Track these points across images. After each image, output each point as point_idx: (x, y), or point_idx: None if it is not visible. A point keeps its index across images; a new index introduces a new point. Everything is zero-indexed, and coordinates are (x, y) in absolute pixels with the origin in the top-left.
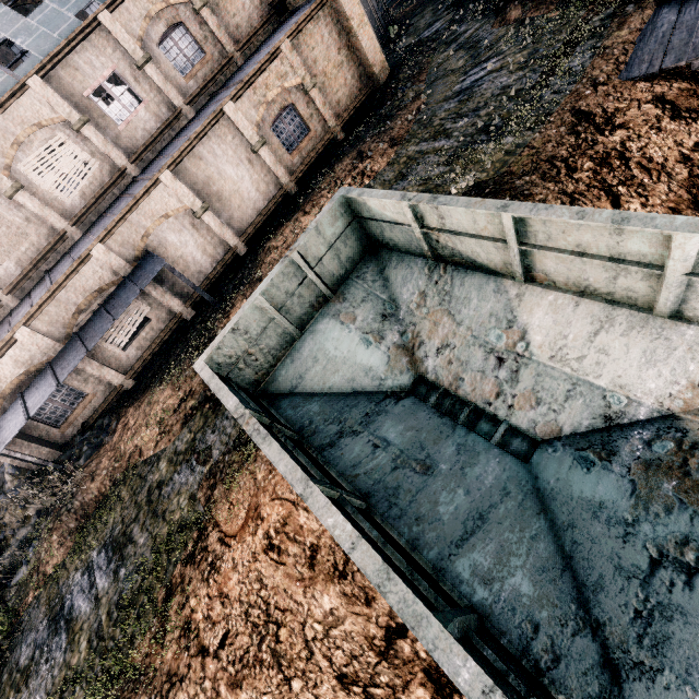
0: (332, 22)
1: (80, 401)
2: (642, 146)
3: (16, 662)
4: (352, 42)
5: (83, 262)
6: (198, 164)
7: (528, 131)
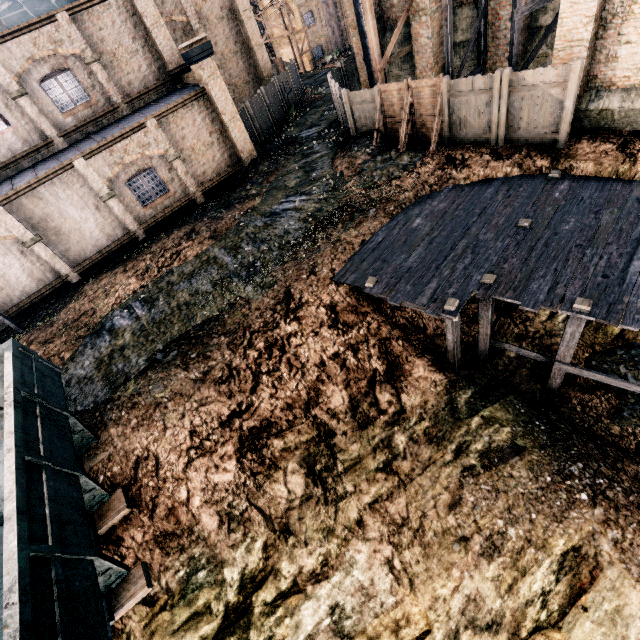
0: (207, 111)
1: None
2: (299, 345)
3: None
4: (225, 129)
5: None
6: (37, 202)
7: (260, 289)
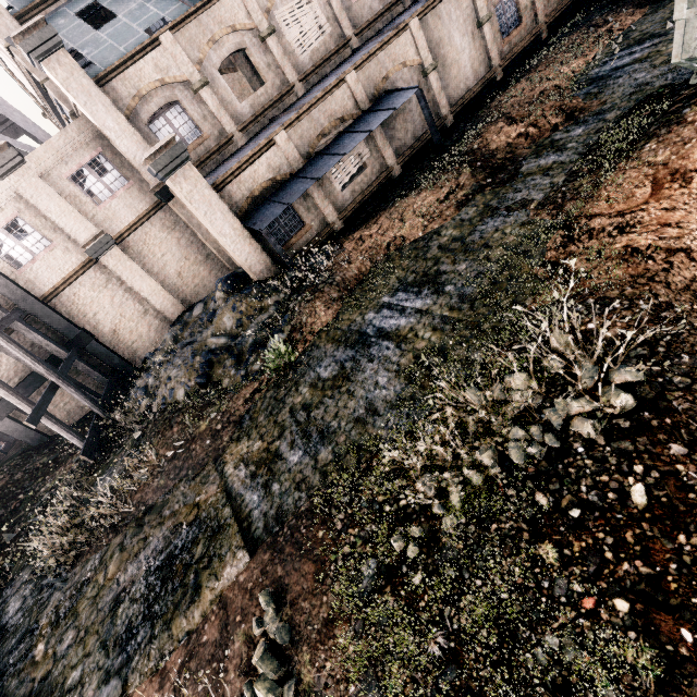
0: None
1: (297, 231)
2: None
3: (316, 378)
4: None
5: (337, 86)
6: (436, 23)
7: None
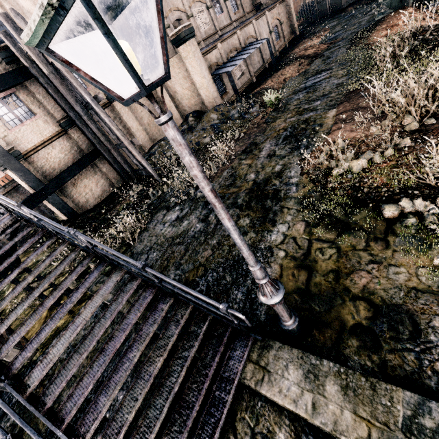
0: (285, 8)
1: (223, 93)
2: None
3: (297, 99)
4: (289, 18)
5: (234, 34)
6: (258, 26)
7: None
